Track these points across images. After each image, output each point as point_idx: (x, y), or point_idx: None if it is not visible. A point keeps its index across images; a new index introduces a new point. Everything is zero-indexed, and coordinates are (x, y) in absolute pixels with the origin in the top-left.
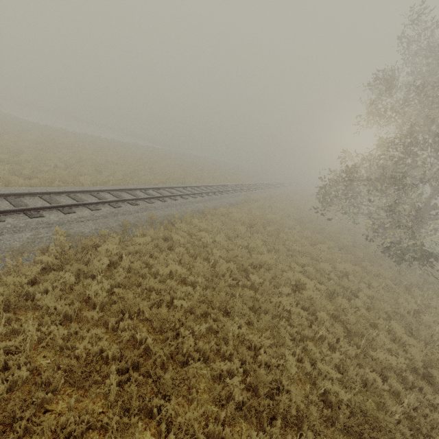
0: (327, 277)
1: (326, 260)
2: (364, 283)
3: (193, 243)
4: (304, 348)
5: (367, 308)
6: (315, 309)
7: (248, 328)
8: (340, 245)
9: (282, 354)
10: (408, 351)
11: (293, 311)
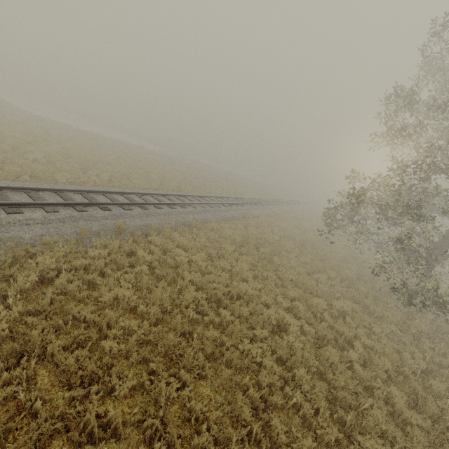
0: (320, 316)
1: (322, 295)
2: (364, 327)
3: (165, 260)
4: (268, 421)
5: (363, 361)
6: (294, 362)
7: (199, 384)
8: (342, 276)
9: (231, 435)
10: (409, 435)
11: (264, 363)
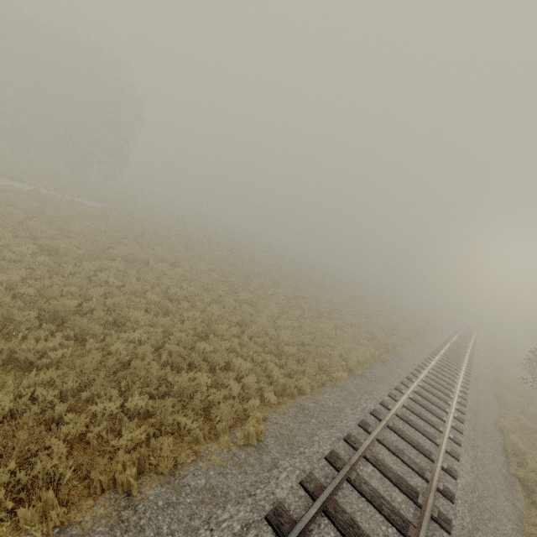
0: None
1: None
2: None
3: None
4: None
5: None
6: None
7: None
8: None
9: None
10: None
11: None
